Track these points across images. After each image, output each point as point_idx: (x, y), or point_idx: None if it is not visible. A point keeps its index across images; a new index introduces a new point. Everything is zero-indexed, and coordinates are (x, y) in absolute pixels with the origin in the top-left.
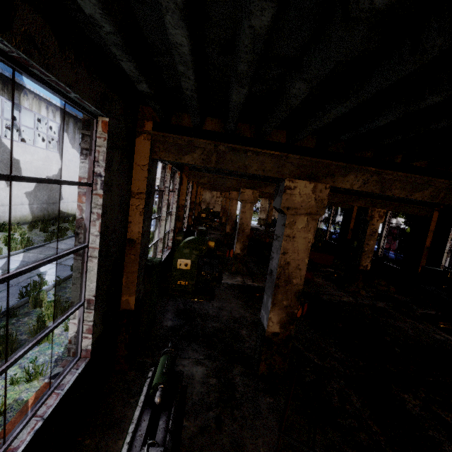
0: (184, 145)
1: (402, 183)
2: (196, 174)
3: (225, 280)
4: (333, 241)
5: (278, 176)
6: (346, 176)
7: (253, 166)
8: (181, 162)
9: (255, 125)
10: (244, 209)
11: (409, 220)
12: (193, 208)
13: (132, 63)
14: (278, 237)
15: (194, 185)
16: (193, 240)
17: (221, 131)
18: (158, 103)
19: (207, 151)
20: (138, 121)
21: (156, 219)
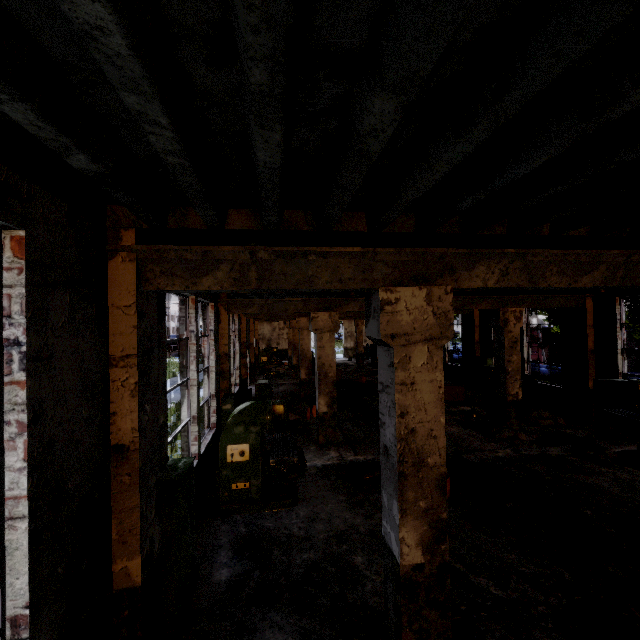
0: (198, 261)
1: (560, 265)
2: (240, 302)
3: (312, 460)
4: (456, 362)
5: (366, 286)
6: (473, 268)
7: (322, 276)
8: (198, 290)
9: (312, 210)
10: (320, 342)
11: (552, 316)
12: (245, 353)
13: (24, 103)
14: (386, 387)
15: (242, 318)
16: (247, 409)
17: (257, 227)
18: (127, 192)
19: (239, 264)
20: (108, 232)
21: (181, 387)
